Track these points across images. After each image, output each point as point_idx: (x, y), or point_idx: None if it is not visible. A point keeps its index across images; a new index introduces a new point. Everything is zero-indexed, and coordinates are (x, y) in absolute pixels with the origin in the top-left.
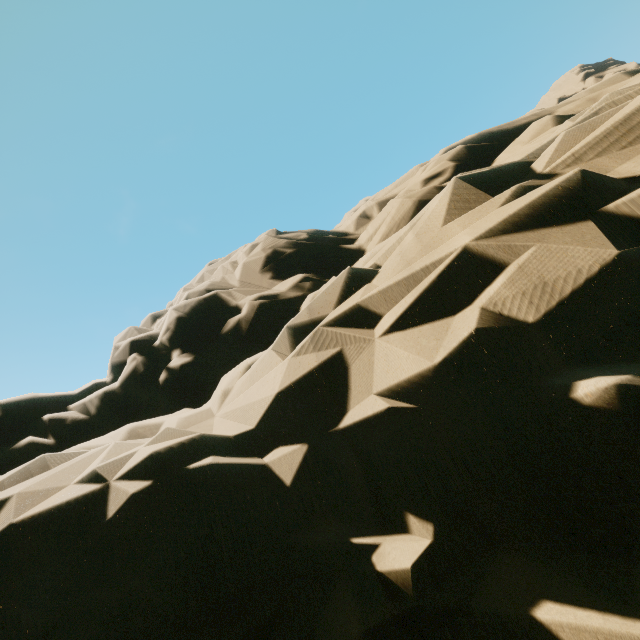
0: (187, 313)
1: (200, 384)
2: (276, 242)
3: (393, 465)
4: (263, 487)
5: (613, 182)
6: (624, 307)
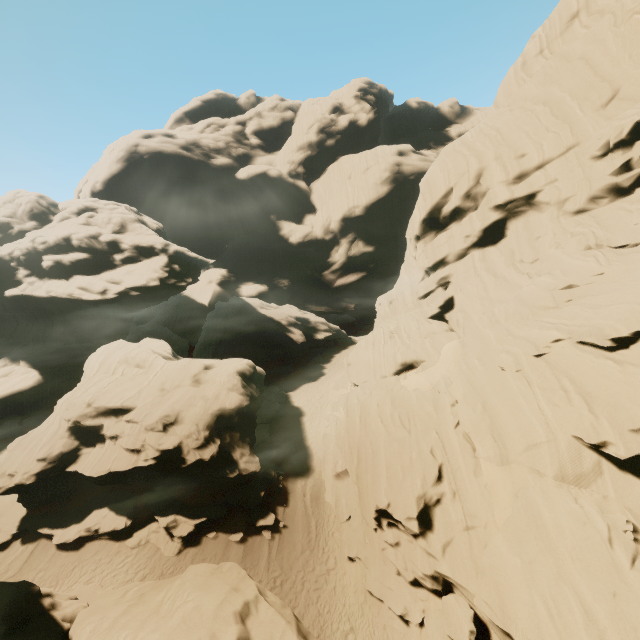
0: (1, 223)
1: (3, 241)
2: (34, 204)
3: (15, 259)
4: (4, 258)
5: (31, 245)
6: (27, 253)
